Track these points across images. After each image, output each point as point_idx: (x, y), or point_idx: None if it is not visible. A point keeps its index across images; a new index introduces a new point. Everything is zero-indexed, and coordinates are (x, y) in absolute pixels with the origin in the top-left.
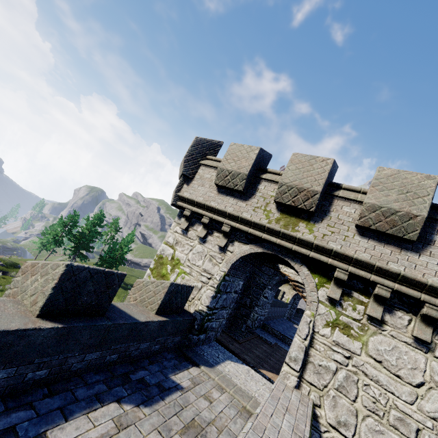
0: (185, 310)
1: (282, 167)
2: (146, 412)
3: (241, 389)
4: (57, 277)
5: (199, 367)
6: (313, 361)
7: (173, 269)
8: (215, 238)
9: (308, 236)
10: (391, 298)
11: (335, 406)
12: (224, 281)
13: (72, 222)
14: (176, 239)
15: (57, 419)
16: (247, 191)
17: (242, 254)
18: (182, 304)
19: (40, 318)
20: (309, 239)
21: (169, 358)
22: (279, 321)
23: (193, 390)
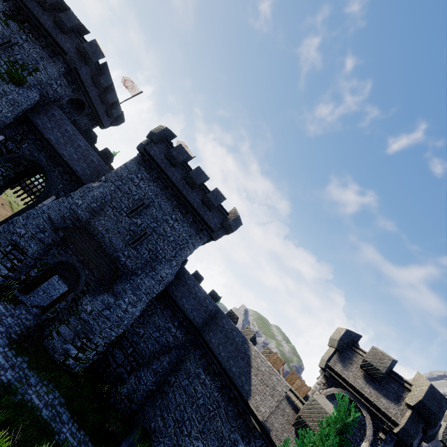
0: None
1: (128, 78)
2: None
3: None
4: None
5: None
6: None
7: None
8: None
9: None
10: None
11: None
12: None
13: None
14: None
15: None
16: None
17: None
18: None
19: None
20: None
21: None
22: None
23: None
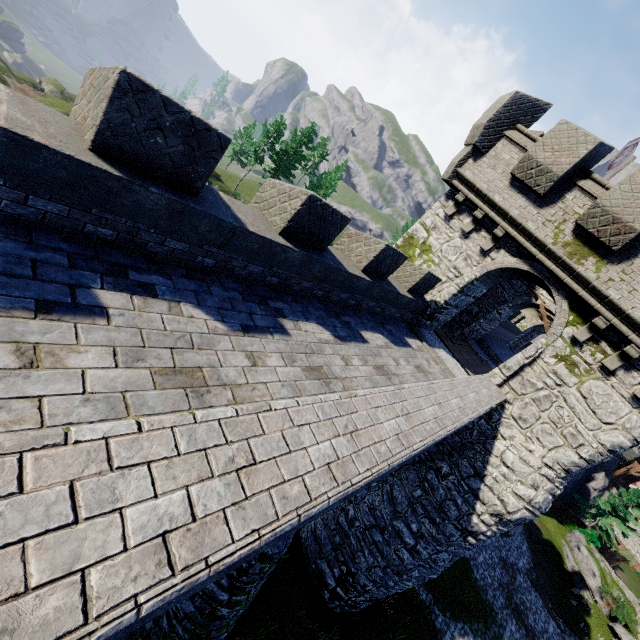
0: (423, 296)
1: (635, 140)
2: (396, 348)
3: (449, 370)
4: (378, 251)
5: (422, 342)
6: (524, 376)
7: (421, 255)
8: (480, 238)
9: (590, 274)
10: (637, 360)
11: (524, 408)
12: (471, 285)
13: (278, 133)
14: (435, 223)
15: (361, 328)
16: (548, 196)
17: (504, 265)
18: (425, 291)
19: (362, 272)
20: (589, 278)
21: (403, 327)
22: (499, 345)
23: (418, 352)
